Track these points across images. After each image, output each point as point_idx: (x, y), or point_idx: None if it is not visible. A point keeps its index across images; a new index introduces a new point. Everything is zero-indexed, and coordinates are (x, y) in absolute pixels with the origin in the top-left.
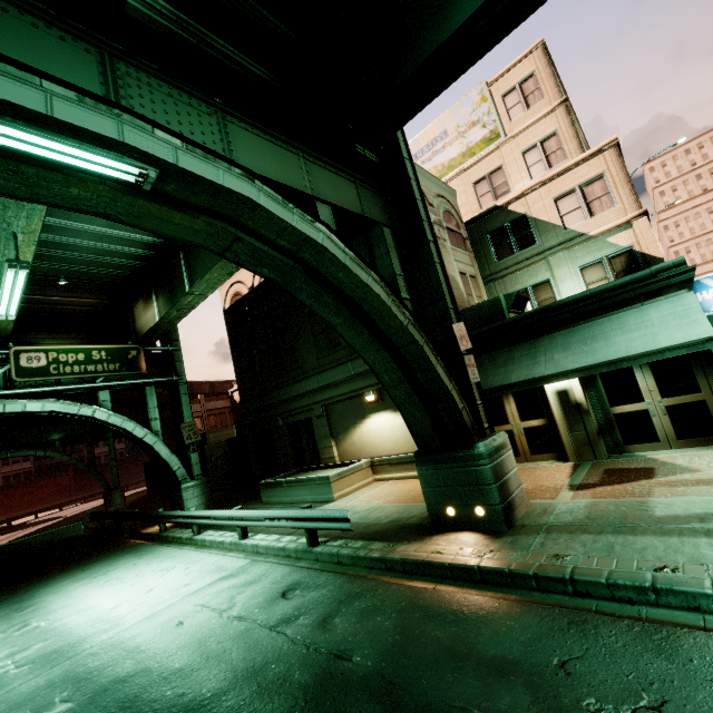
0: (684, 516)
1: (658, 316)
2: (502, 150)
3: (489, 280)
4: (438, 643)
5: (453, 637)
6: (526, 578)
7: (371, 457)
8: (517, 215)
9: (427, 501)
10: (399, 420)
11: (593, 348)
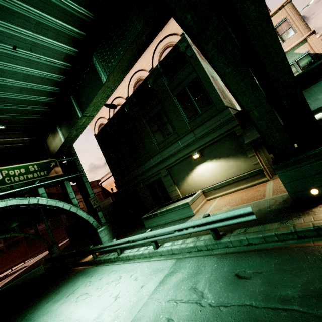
0: None
1: None
2: None
3: None
4: None
5: None
6: None
7: (201, 189)
8: None
9: (291, 191)
10: (215, 164)
11: None
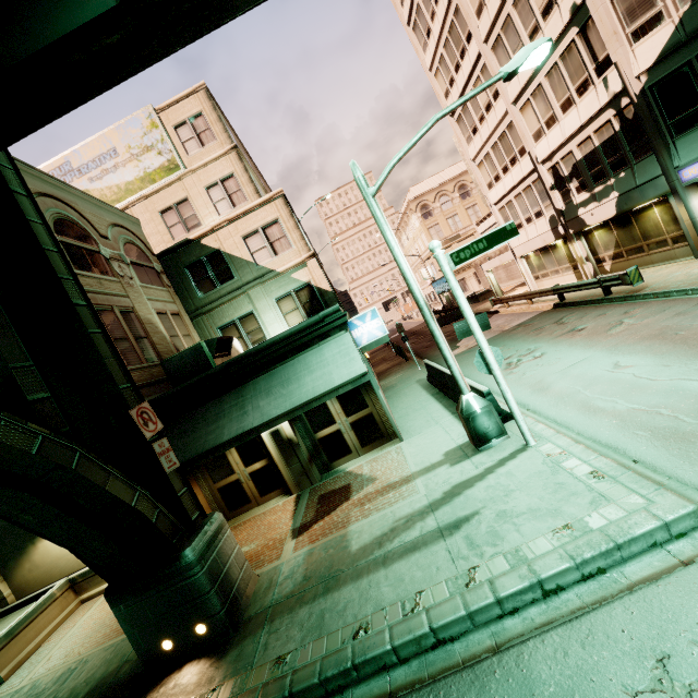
0: (370, 544)
1: (331, 355)
2: (185, 182)
3: (196, 315)
4: None
5: None
6: None
7: (70, 573)
8: (212, 250)
9: (134, 647)
10: None
11: (289, 390)
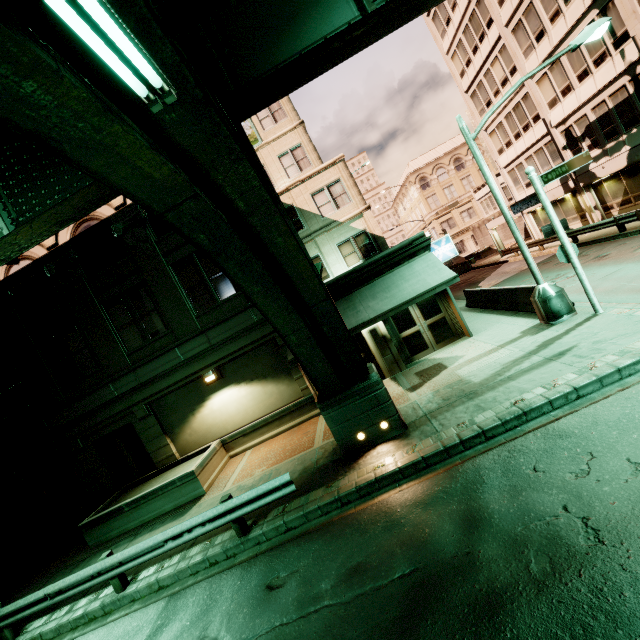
0: (489, 377)
1: (421, 269)
2: (262, 153)
3: None
4: (459, 512)
5: (463, 502)
6: (456, 447)
7: (220, 437)
8: (286, 205)
9: (339, 438)
10: (245, 391)
11: (392, 294)
